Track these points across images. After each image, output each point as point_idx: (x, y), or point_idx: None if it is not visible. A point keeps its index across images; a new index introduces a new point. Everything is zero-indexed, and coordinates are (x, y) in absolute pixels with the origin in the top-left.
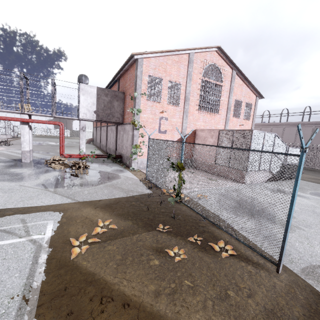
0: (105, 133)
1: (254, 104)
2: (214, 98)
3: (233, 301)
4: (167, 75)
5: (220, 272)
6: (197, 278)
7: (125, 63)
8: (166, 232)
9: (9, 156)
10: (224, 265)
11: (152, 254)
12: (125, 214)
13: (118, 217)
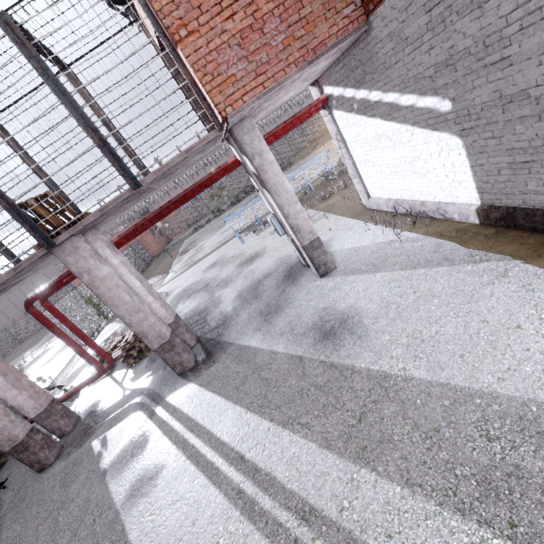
0: None
1: None
2: None
3: None
4: None
5: None
6: None
7: None
8: None
9: (265, 379)
10: None
11: None
12: None
13: None
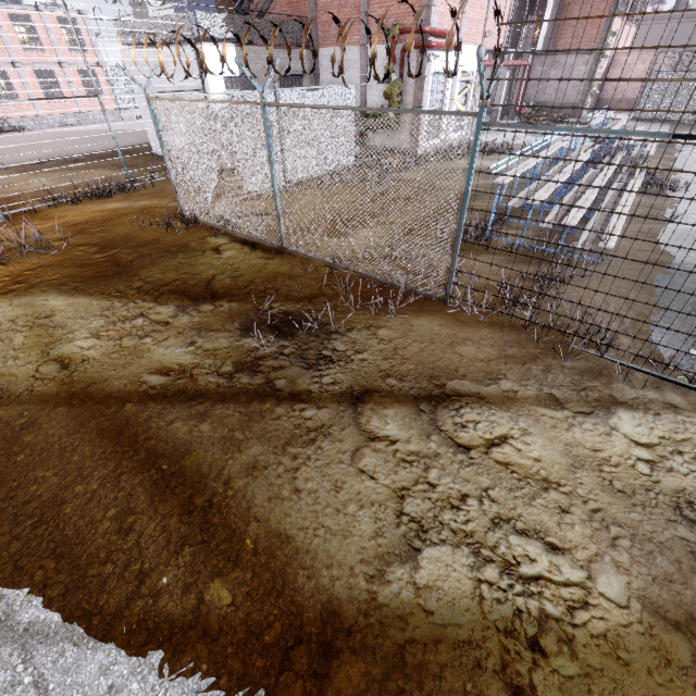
0: None
1: None
2: None
3: None
4: None
5: None
6: None
7: None
8: None
9: None
10: None
11: None
12: None
13: None
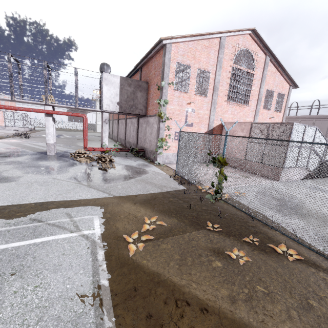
0: (124, 126)
1: (287, 94)
2: (244, 87)
3: (319, 312)
4: (196, 62)
5: (291, 278)
6: (269, 284)
7: (151, 49)
8: (216, 232)
9: (32, 148)
10: (292, 270)
11: (211, 255)
12: (167, 210)
13: (161, 214)
